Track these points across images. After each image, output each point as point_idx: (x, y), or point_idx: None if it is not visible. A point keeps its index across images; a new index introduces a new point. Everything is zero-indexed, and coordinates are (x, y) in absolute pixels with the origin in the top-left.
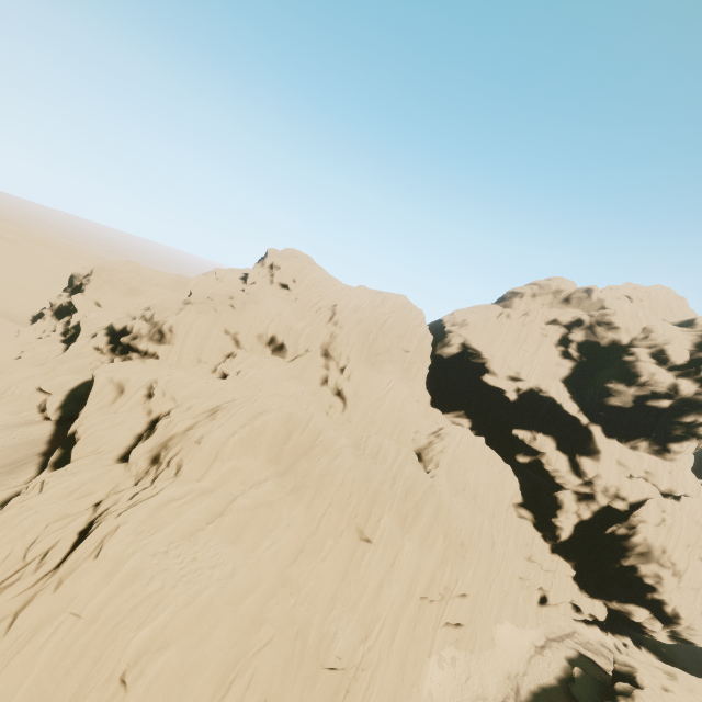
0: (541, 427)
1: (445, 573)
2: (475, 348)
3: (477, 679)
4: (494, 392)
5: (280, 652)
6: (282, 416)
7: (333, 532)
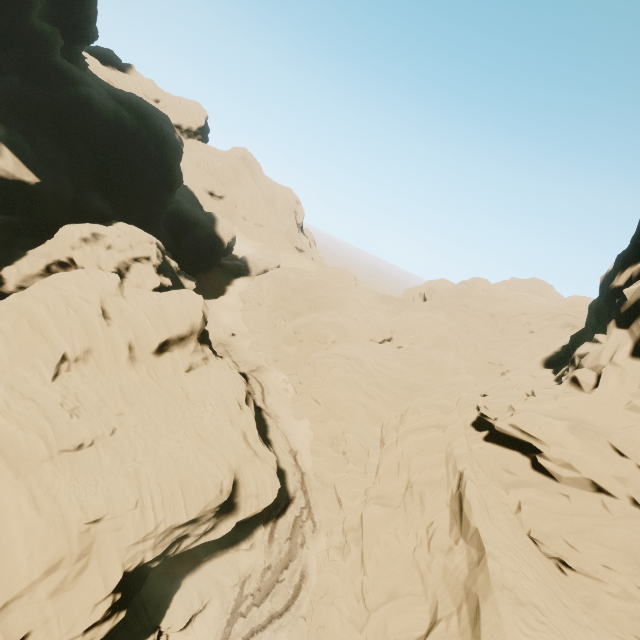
0: None
1: (318, 350)
2: None
3: (277, 397)
4: None
5: (275, 286)
6: (345, 275)
7: (317, 307)
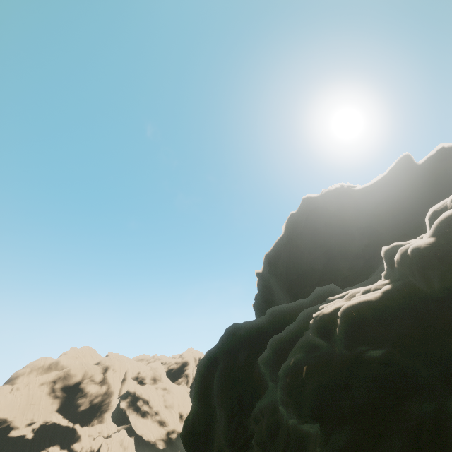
0: (50, 443)
1: None
2: (2, 417)
3: None
4: (18, 440)
5: None
6: None
7: None
